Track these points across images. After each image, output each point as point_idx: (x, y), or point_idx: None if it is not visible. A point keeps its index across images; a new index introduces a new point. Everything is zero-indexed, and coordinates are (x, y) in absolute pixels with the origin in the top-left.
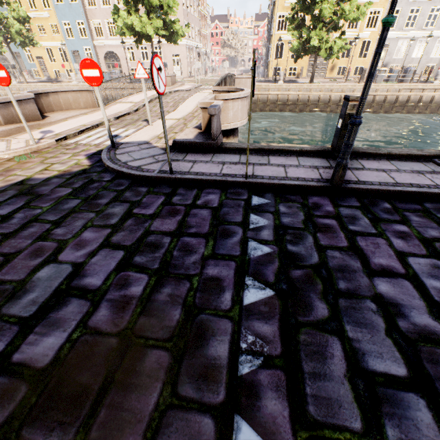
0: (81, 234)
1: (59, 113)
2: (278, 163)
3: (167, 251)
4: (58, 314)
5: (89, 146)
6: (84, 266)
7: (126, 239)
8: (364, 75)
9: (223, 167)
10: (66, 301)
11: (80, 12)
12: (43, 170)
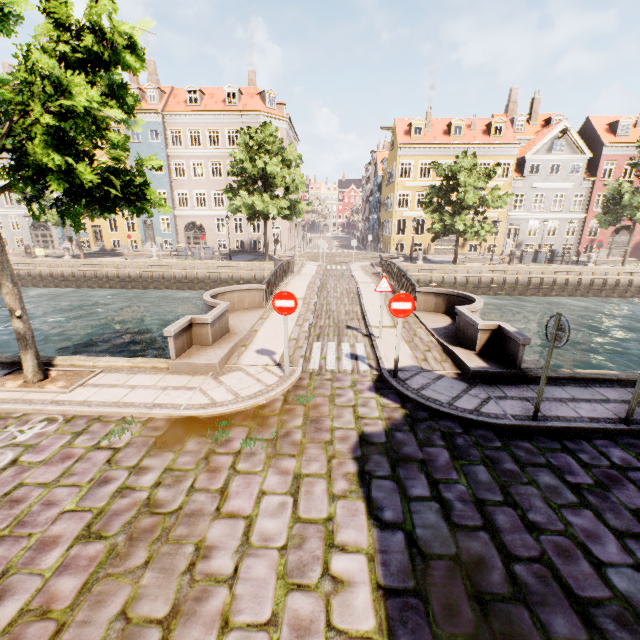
0: (568, 520)
1: (231, 318)
2: (620, 399)
3: None
4: None
5: (351, 375)
6: None
7: (627, 523)
8: (513, 257)
9: (570, 407)
10: None
11: (165, 182)
12: (359, 419)
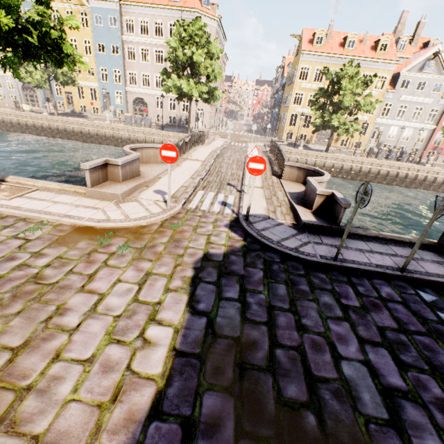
0: (329, 327)
1: (145, 167)
2: (405, 255)
3: (417, 351)
4: (408, 416)
5: (216, 215)
6: (371, 364)
7: (371, 335)
8: (371, 153)
9: (366, 255)
10: (399, 402)
11: (119, 63)
12: (209, 243)
